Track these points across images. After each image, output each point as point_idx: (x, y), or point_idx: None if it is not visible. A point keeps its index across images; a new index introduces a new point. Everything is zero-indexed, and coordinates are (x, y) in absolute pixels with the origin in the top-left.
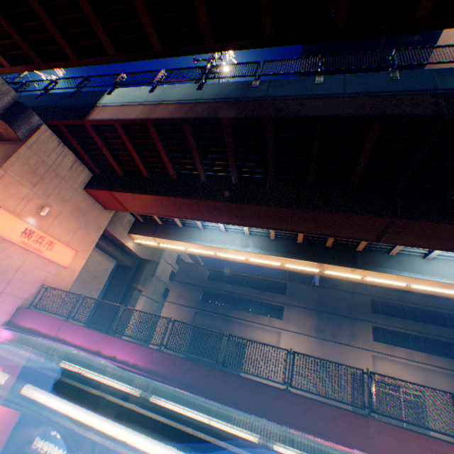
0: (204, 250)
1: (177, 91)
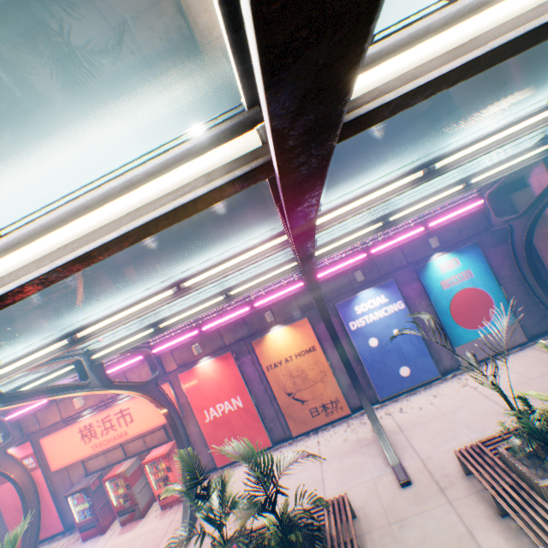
0: None
1: None
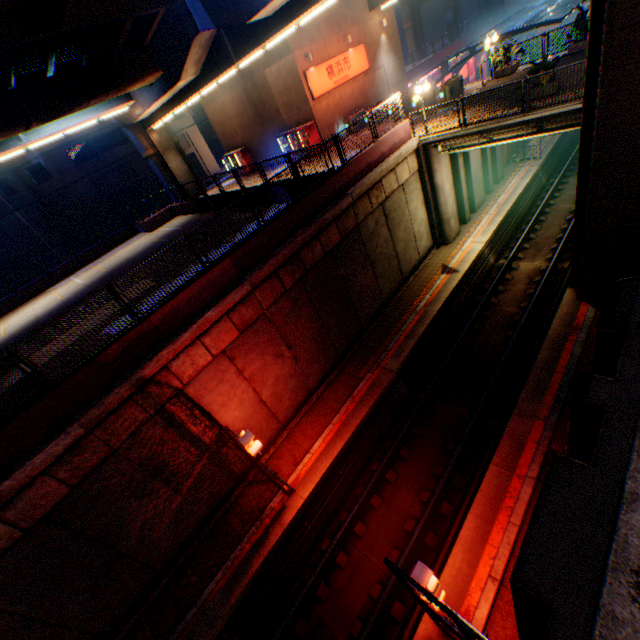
0: None
1: None
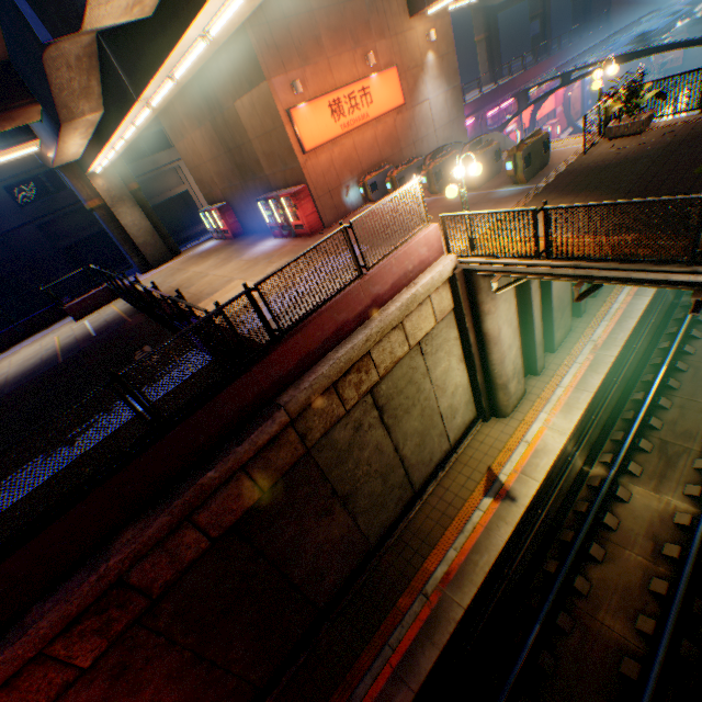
0: None
1: None
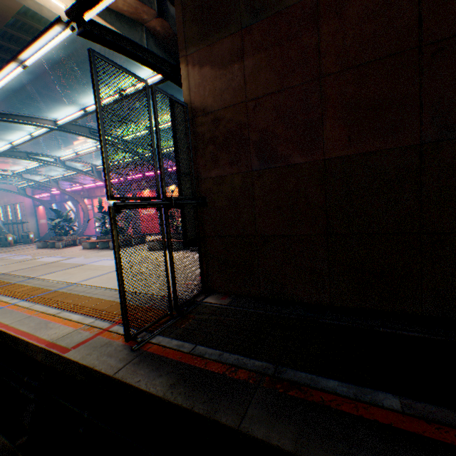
0: (88, 143)
1: (0, 93)
